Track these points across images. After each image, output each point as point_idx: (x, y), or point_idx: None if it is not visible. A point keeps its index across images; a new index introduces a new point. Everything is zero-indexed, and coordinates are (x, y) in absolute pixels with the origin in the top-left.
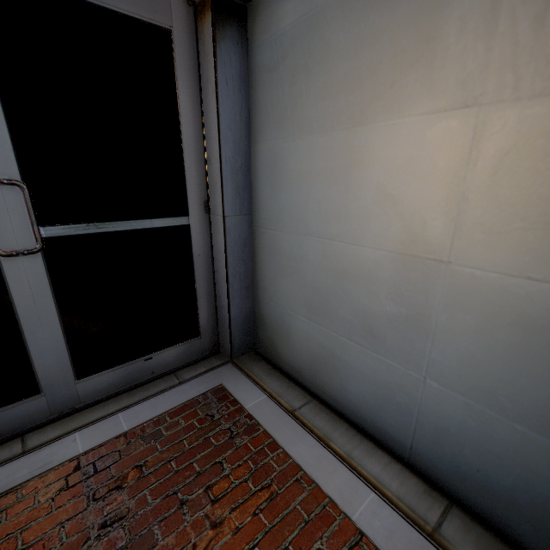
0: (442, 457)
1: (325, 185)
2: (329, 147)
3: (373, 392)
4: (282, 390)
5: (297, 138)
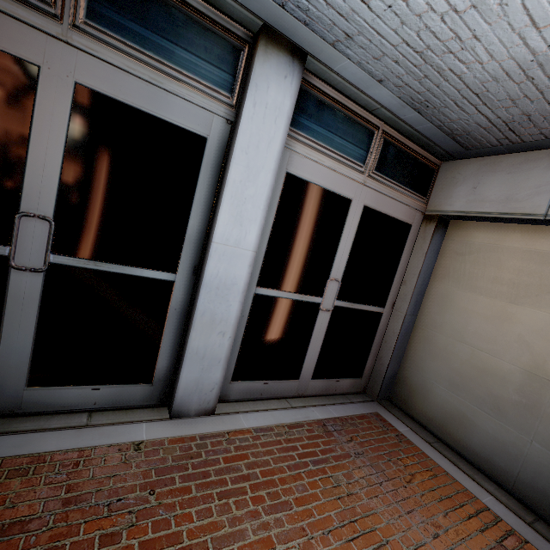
0: (535, 490)
1: (483, 321)
2: (490, 305)
3: (491, 444)
4: (417, 429)
5: (468, 292)
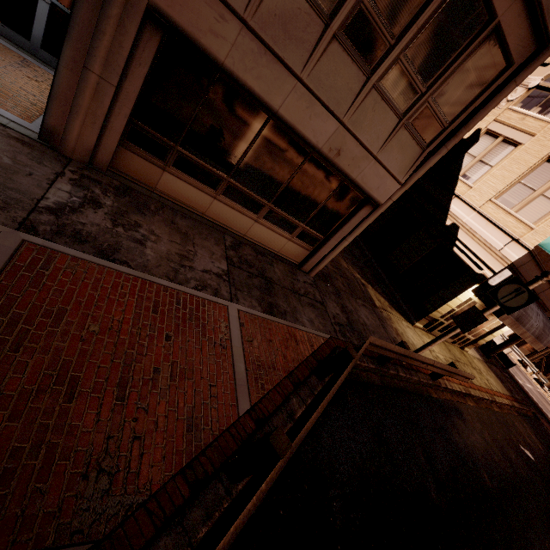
0: None
1: None
2: None
3: None
4: None
5: None
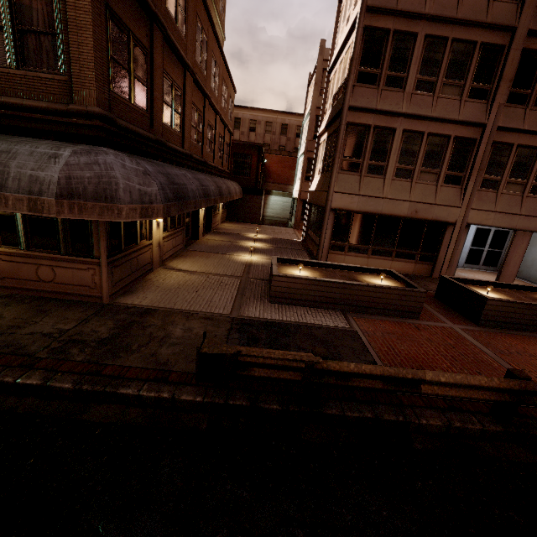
0: (531, 278)
1: (526, 251)
2: (528, 248)
3: (525, 274)
4: None
5: None
